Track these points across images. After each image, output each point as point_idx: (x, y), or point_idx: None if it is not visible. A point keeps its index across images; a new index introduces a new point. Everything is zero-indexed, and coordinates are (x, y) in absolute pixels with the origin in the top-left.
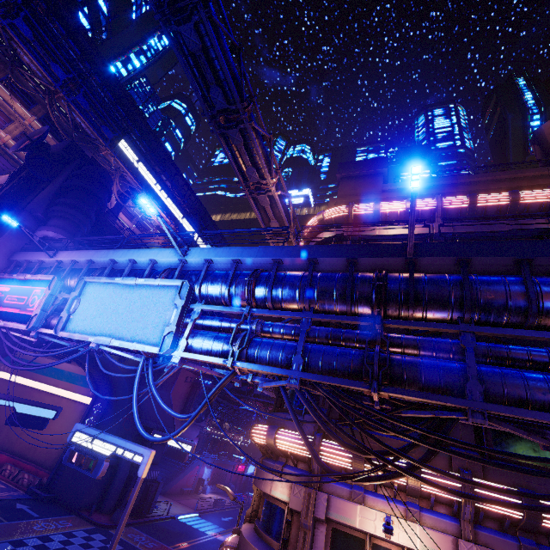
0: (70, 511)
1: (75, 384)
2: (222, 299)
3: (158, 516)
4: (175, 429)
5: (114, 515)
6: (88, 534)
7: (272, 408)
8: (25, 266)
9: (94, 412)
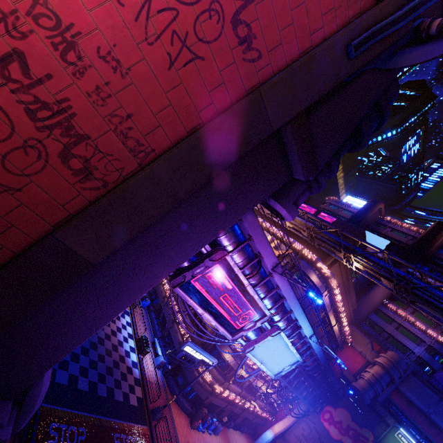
0: None
1: None
2: None
3: None
4: None
5: None
6: None
7: None
8: (245, 243)
9: None
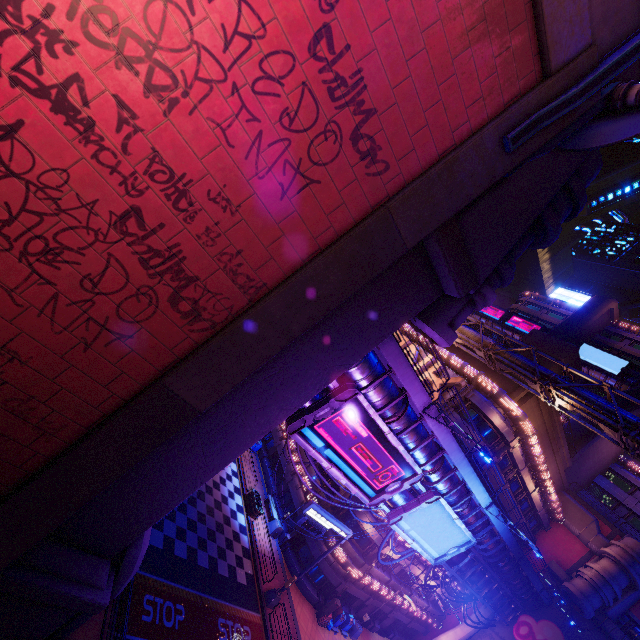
0: None
1: None
2: None
3: None
4: None
5: None
6: None
7: None
8: (383, 377)
9: None
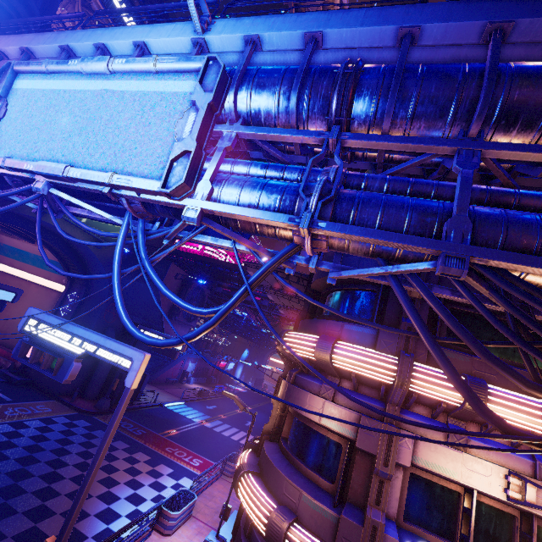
0: (50, 396)
1: (44, 269)
2: (277, 116)
3: (145, 403)
4: (163, 326)
5: (99, 402)
6: (69, 421)
7: (300, 314)
8: None
9: (70, 301)
